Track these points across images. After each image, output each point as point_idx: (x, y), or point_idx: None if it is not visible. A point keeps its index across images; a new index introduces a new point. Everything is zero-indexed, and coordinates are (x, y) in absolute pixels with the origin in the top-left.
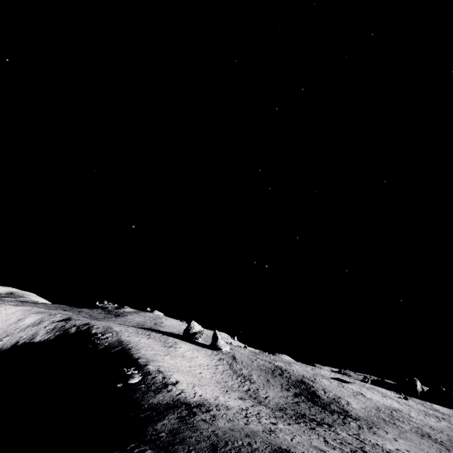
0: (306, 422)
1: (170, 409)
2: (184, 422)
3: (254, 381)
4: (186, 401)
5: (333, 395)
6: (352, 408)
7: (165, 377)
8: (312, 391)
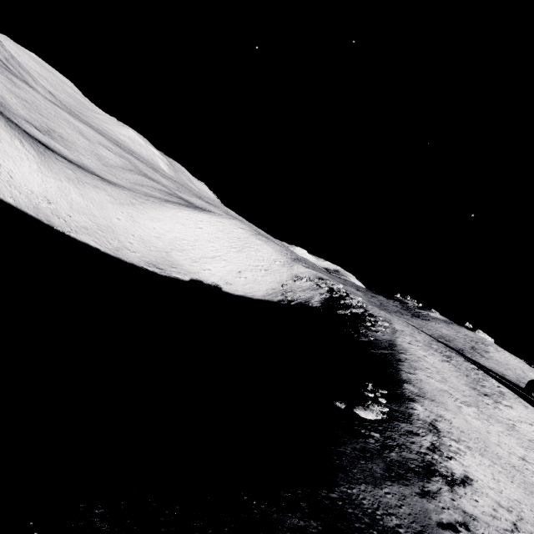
0: None
1: None
2: None
3: None
4: None
5: None
6: None
7: (437, 448)
8: None
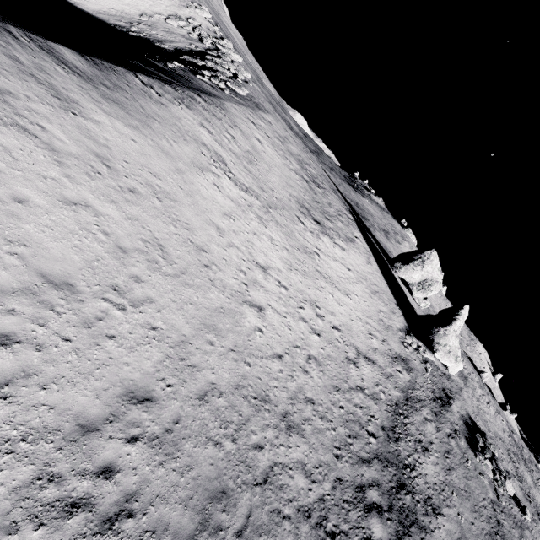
0: None
1: None
2: None
3: None
4: None
5: None
6: None
7: None
8: None
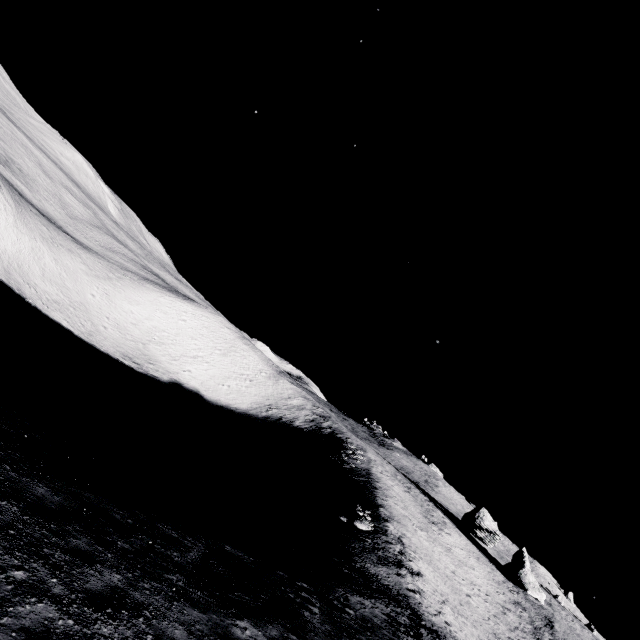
0: None
1: (385, 596)
2: (393, 628)
3: None
4: (417, 609)
5: None
6: None
7: (403, 553)
8: None
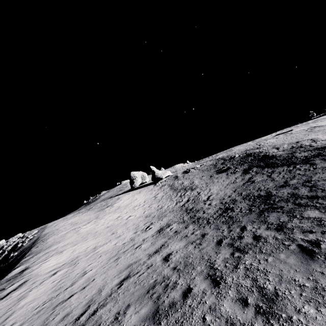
0: (293, 241)
1: None
2: None
3: (196, 186)
4: None
5: (288, 145)
6: (324, 141)
7: None
8: (262, 156)
